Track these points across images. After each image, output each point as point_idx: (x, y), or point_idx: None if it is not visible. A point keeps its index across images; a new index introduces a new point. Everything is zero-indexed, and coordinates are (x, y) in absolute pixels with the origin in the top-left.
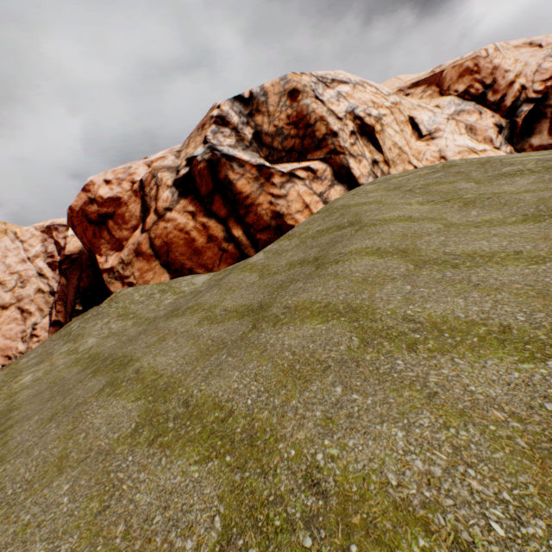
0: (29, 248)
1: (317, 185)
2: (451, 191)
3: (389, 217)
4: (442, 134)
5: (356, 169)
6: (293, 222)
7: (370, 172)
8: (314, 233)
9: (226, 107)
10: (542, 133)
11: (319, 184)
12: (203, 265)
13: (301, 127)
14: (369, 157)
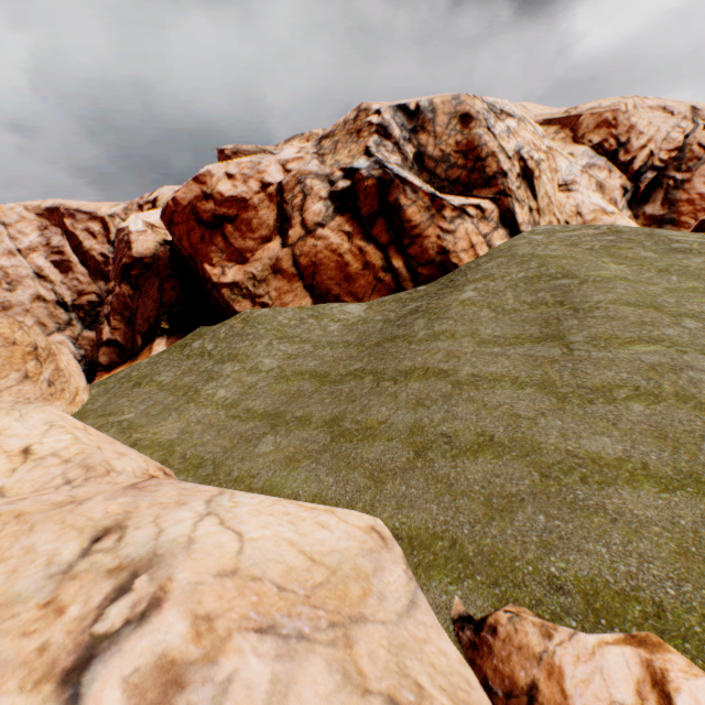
0: (18, 236)
1: (483, 226)
2: (637, 258)
3: (605, 275)
4: (578, 188)
5: (520, 215)
6: (457, 261)
7: (529, 219)
8: (521, 278)
9: (387, 115)
10: (656, 203)
11: (485, 224)
12: (352, 293)
13: (470, 158)
14: (526, 203)
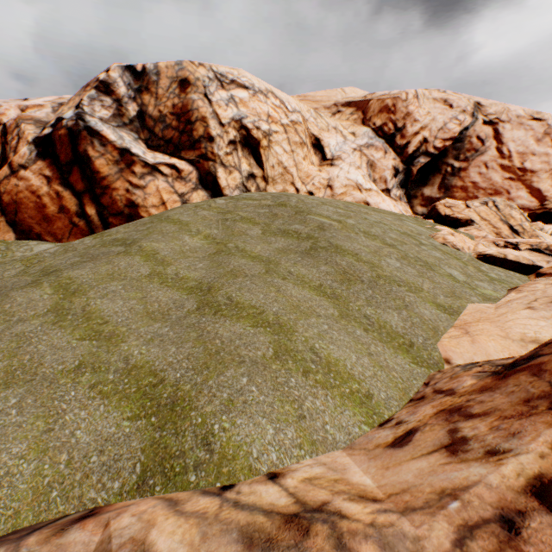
0: None
1: (181, 185)
2: (236, 234)
3: (148, 248)
4: (339, 164)
5: (224, 179)
6: (147, 215)
7: (240, 185)
8: (111, 239)
9: (116, 74)
10: (434, 186)
11: (183, 184)
12: (52, 233)
13: (183, 121)
14: (247, 170)
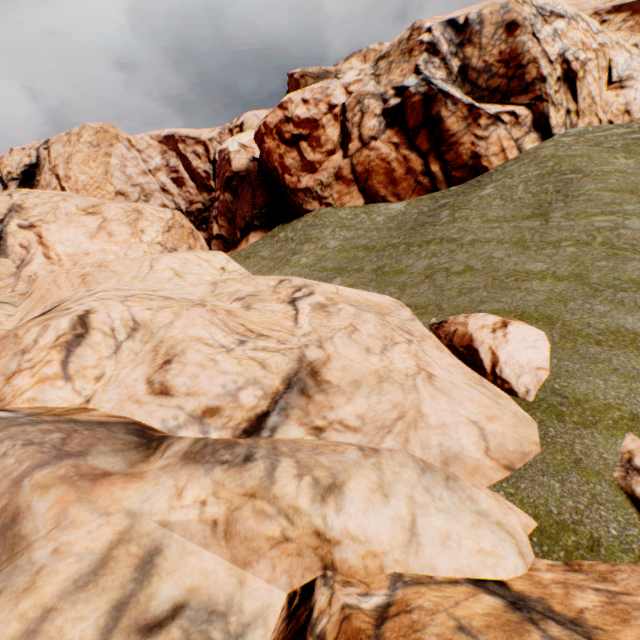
0: (148, 160)
1: (516, 131)
2: None
3: (607, 170)
4: (633, 84)
5: (553, 119)
6: (487, 165)
7: (563, 122)
8: (535, 175)
9: (437, 32)
10: None
11: (517, 130)
12: (395, 194)
13: (511, 67)
14: (564, 106)
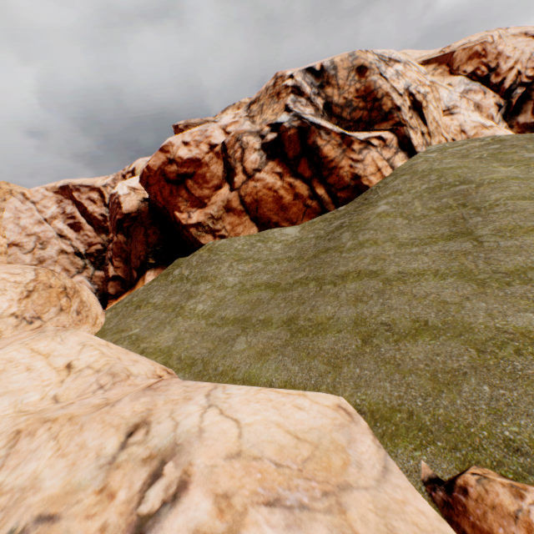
0: (44, 210)
1: (386, 152)
2: (523, 159)
3: (498, 177)
4: (459, 111)
5: (414, 139)
6: (368, 183)
7: (422, 142)
8: (424, 189)
9: (299, 78)
10: (527, 112)
11: (387, 151)
12: (287, 219)
13: (369, 100)
14: (419, 129)
